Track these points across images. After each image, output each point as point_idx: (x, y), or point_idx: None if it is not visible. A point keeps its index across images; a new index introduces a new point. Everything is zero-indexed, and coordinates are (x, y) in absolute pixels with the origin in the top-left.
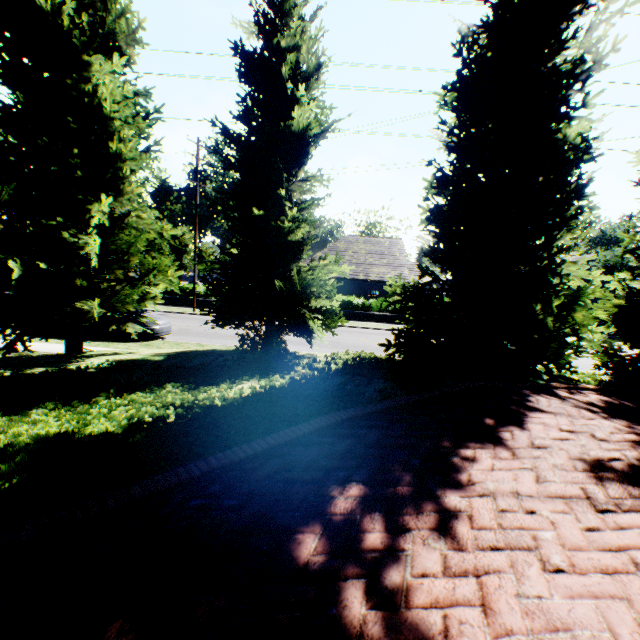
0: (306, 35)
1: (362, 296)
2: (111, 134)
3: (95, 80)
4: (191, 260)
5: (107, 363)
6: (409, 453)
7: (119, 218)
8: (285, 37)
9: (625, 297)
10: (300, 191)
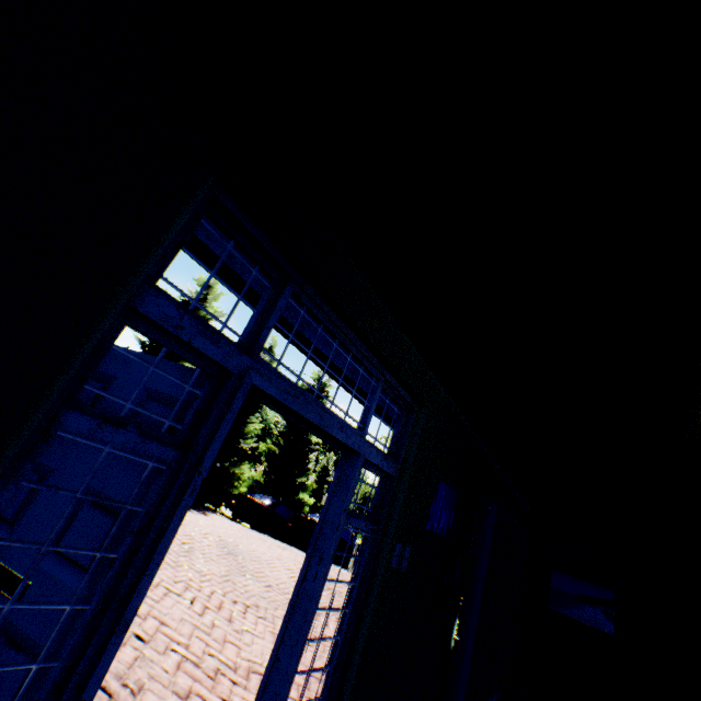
0: None
1: None
2: None
3: None
4: None
5: None
6: None
7: None
8: None
9: None
10: None
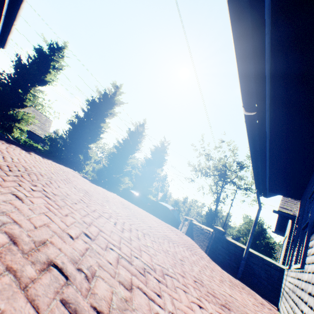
0: (62, 59)
1: None
2: None
3: None
4: None
5: None
6: (46, 158)
7: None
8: (57, 59)
9: (103, 167)
10: (34, 91)
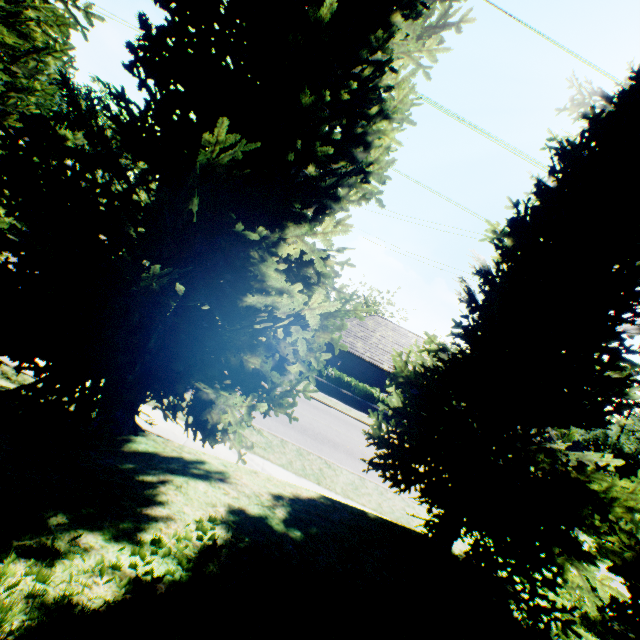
0: None
1: (379, 387)
2: (362, 133)
3: (379, 53)
4: None
5: (225, 542)
6: None
7: (303, 251)
8: None
9: None
10: None
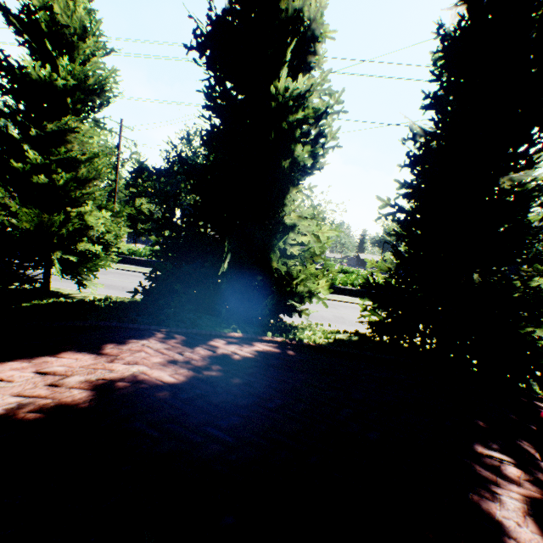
0: (79, 1)
1: None
2: None
3: None
4: (146, 226)
5: None
6: None
7: None
8: None
9: None
10: (78, 143)
